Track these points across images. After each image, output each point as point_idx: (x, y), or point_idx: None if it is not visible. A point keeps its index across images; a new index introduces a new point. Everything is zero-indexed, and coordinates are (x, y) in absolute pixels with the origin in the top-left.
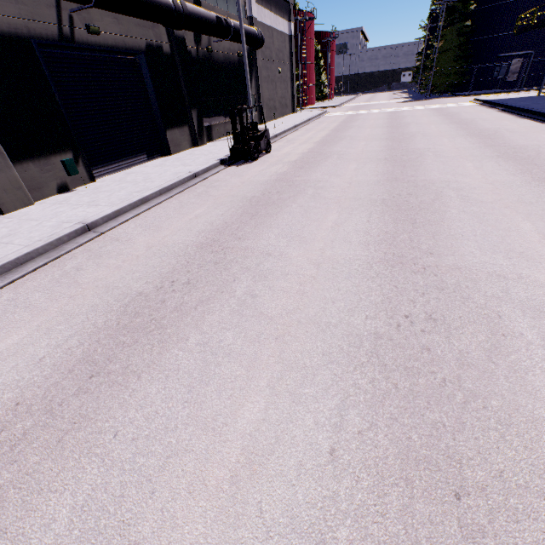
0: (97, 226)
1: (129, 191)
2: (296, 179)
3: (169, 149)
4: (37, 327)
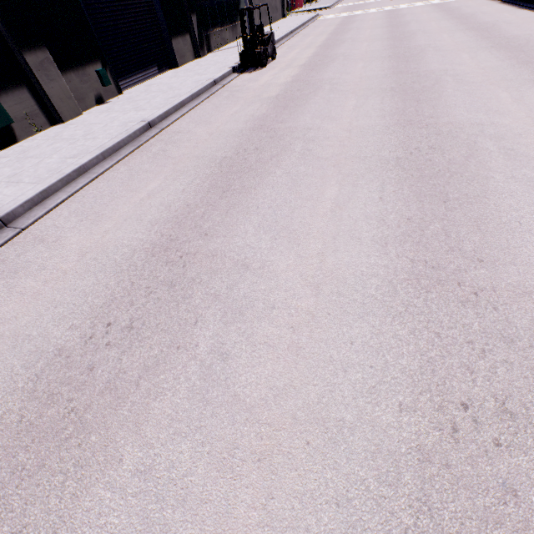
0: (155, 124)
1: (163, 98)
2: (311, 79)
3: (176, 61)
4: (164, 179)
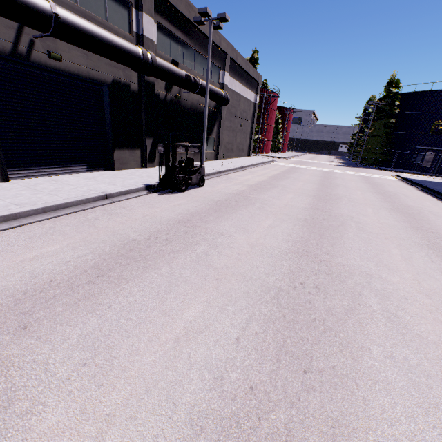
0: None
1: (14, 201)
2: (200, 224)
3: (114, 165)
4: None
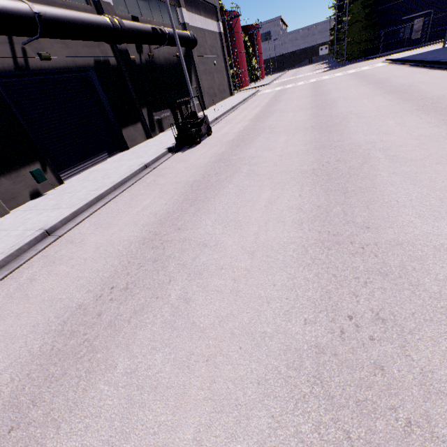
0: (56, 229)
1: (88, 190)
2: (233, 158)
3: (127, 144)
4: None
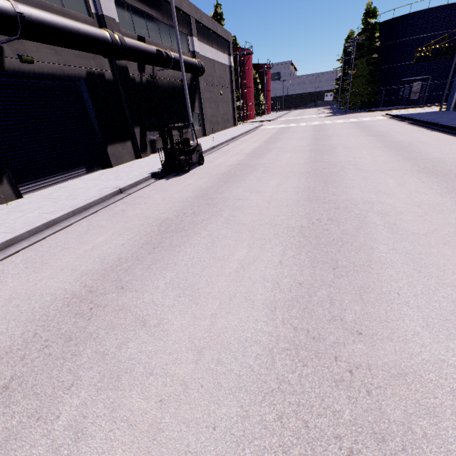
0: None
1: (42, 211)
2: (217, 196)
3: (110, 162)
4: None
